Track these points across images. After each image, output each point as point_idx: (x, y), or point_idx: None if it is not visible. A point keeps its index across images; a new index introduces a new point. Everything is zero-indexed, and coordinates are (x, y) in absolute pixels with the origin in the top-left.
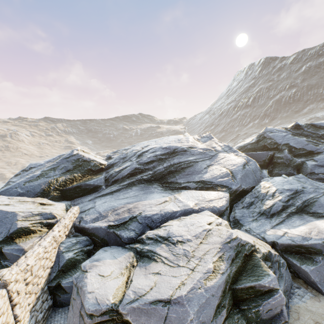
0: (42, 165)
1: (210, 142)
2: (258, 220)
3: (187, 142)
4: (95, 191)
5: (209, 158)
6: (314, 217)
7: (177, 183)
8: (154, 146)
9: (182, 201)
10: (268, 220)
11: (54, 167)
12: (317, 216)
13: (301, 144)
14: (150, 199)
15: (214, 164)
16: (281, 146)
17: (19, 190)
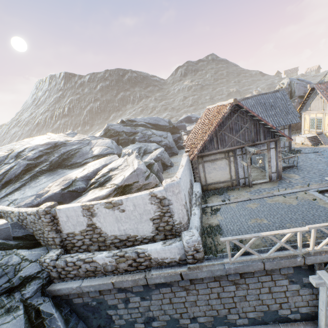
0: None
1: (78, 136)
2: None
3: (59, 138)
4: None
5: (87, 145)
6: (150, 154)
7: (78, 163)
8: (28, 146)
9: (95, 165)
10: None
11: None
12: (150, 153)
13: (129, 130)
14: (71, 173)
15: (94, 146)
16: (121, 133)
17: None
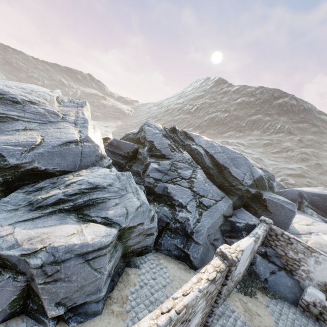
0: None
1: (72, 109)
2: (16, 211)
3: (38, 96)
4: None
5: (43, 123)
6: (77, 220)
7: None
8: None
9: None
10: (24, 214)
11: None
12: (85, 219)
13: (162, 145)
14: None
15: (38, 130)
16: (146, 142)
17: None
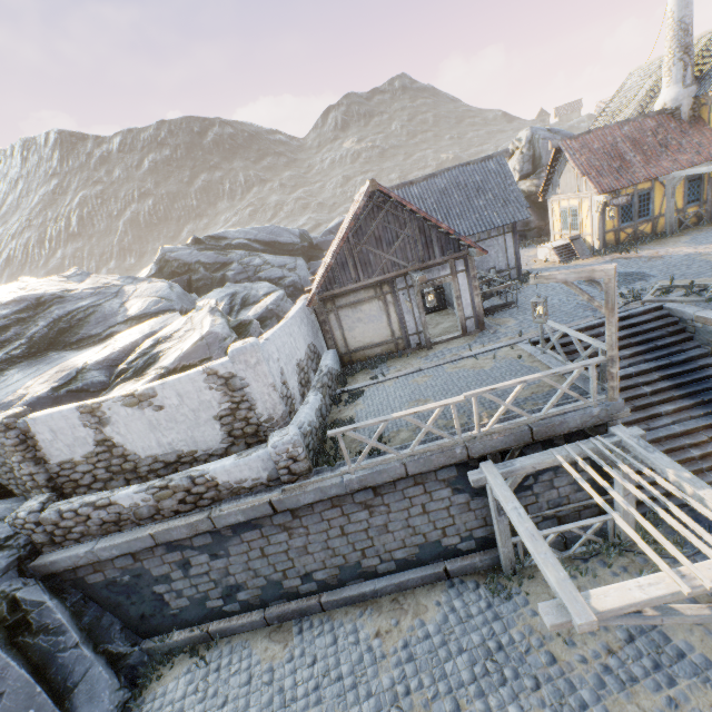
0: None
1: (94, 279)
2: None
3: (49, 286)
4: None
5: (115, 296)
6: (255, 305)
7: (94, 336)
8: None
9: (131, 336)
10: None
11: None
12: (256, 304)
13: (213, 258)
14: (76, 356)
15: (130, 299)
16: (194, 265)
17: None
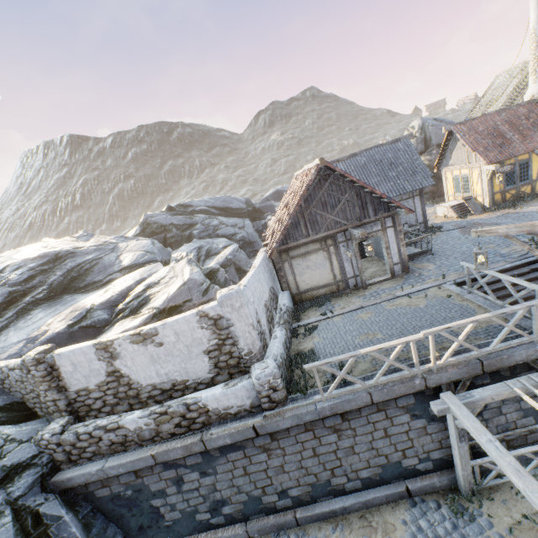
0: None
1: (96, 239)
2: None
3: (64, 244)
4: None
5: (112, 251)
6: (216, 256)
7: (97, 282)
8: (9, 263)
9: (126, 282)
10: None
11: None
12: (217, 255)
13: (182, 220)
14: (85, 299)
15: (123, 253)
16: (169, 226)
17: None
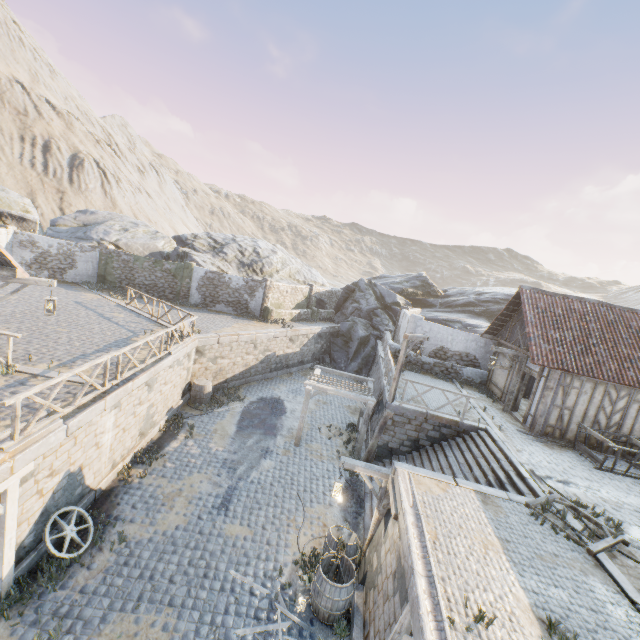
0: (394, 277)
1: None
2: None
3: None
4: (430, 308)
5: None
6: None
7: None
8: (497, 291)
9: None
10: None
11: (407, 281)
12: None
13: None
14: (474, 320)
15: None
16: None
17: (387, 287)
